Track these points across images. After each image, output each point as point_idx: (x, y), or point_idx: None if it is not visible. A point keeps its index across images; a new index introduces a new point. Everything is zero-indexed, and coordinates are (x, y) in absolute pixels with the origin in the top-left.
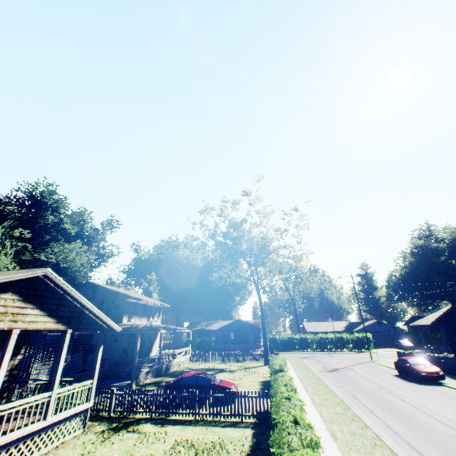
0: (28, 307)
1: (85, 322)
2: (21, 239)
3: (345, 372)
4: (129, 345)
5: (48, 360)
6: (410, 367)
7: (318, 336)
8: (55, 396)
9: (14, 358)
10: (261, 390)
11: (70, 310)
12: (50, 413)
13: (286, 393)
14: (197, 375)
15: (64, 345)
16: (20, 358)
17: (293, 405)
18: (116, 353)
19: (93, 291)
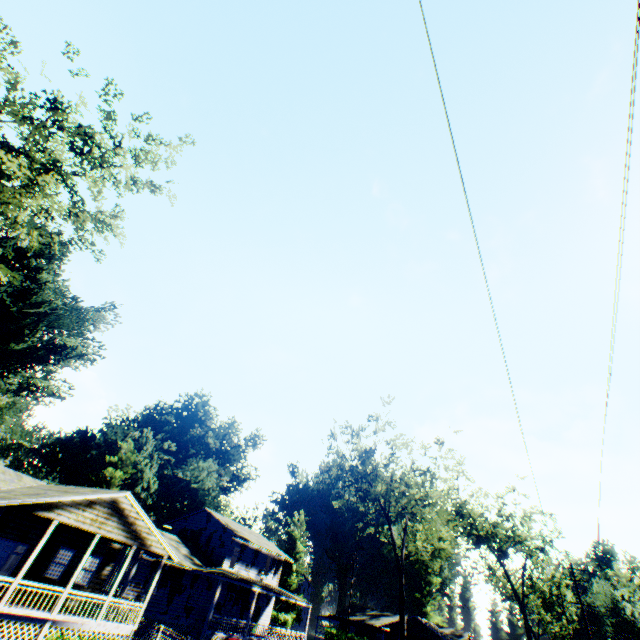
0: (111, 519)
1: (149, 543)
2: (169, 451)
3: None
4: (225, 602)
5: (136, 586)
6: None
7: None
8: (109, 602)
9: (106, 568)
10: None
11: (139, 528)
12: (101, 615)
13: None
14: None
15: (127, 558)
16: (110, 569)
17: None
18: (207, 606)
19: (207, 520)
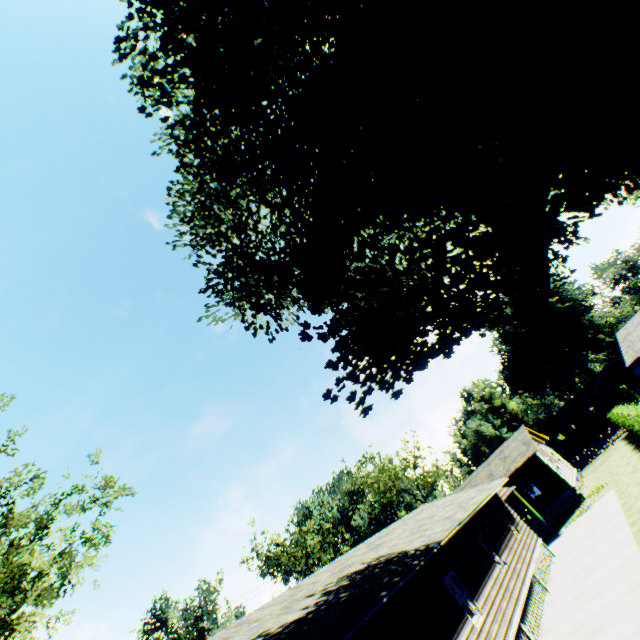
0: None
1: None
2: None
3: None
4: None
5: None
6: None
7: None
8: None
9: None
10: None
11: None
12: None
13: None
14: None
15: None
16: None
17: None
18: None
19: None
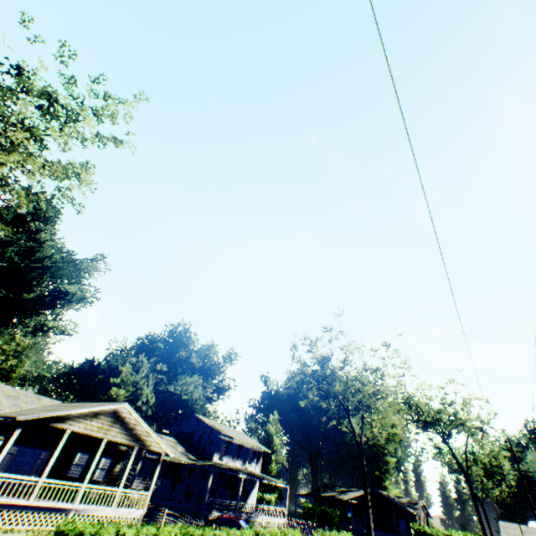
0: (114, 426)
1: (148, 443)
2: (161, 371)
3: None
4: (218, 487)
5: (143, 479)
6: None
7: None
8: (120, 492)
9: (117, 466)
10: None
11: (139, 432)
12: (115, 503)
13: (246, 530)
14: (232, 518)
15: (131, 457)
16: (120, 467)
17: (227, 529)
18: (203, 492)
19: (197, 423)
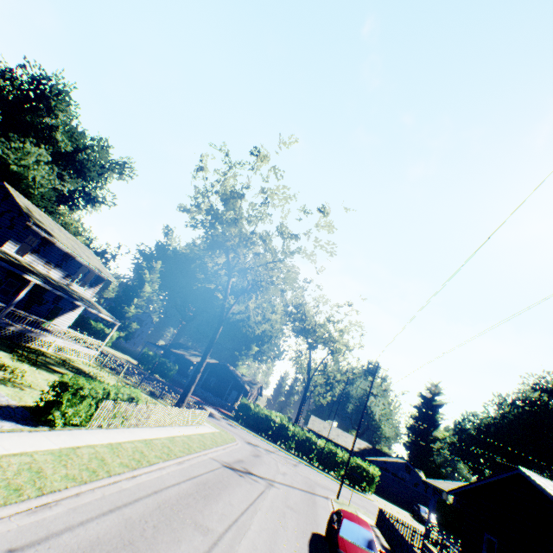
0: None
1: None
2: None
3: (244, 482)
4: (1, 285)
5: None
6: (335, 533)
7: (305, 435)
8: None
9: None
10: (15, 405)
11: None
12: None
13: None
14: None
15: None
16: None
17: None
18: None
19: (3, 197)
